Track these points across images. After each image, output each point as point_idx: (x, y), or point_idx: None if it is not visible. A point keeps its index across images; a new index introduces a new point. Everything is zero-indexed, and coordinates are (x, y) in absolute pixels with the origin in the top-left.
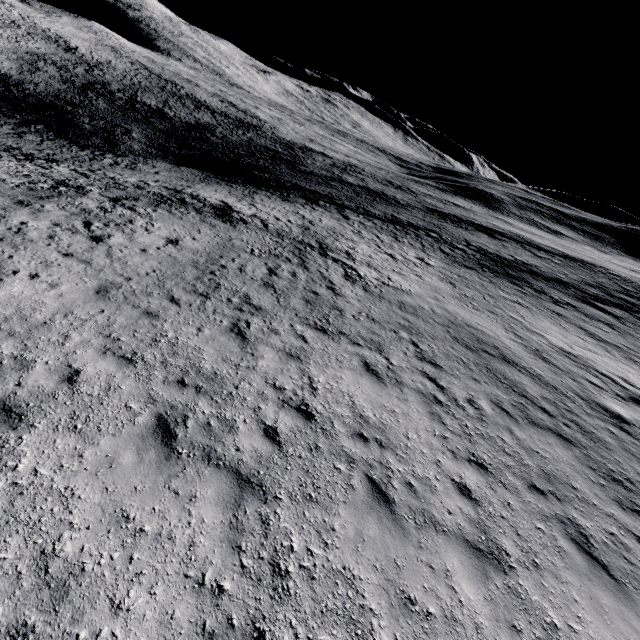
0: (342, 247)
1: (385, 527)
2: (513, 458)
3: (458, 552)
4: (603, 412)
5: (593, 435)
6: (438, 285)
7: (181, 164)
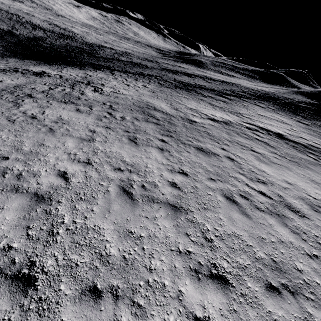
0: (101, 82)
1: (47, 135)
2: (125, 127)
3: (74, 139)
4: (187, 120)
5: (173, 124)
6: (145, 92)
7: (25, 59)
